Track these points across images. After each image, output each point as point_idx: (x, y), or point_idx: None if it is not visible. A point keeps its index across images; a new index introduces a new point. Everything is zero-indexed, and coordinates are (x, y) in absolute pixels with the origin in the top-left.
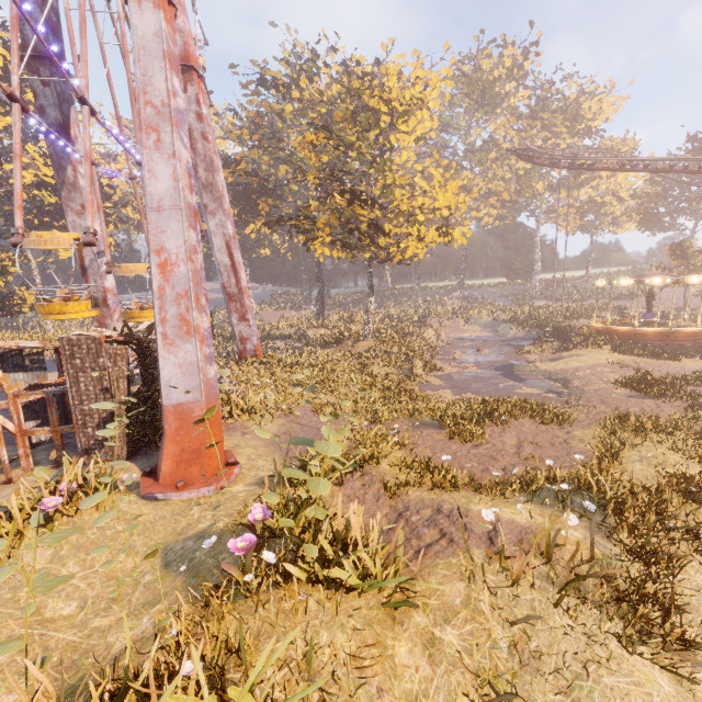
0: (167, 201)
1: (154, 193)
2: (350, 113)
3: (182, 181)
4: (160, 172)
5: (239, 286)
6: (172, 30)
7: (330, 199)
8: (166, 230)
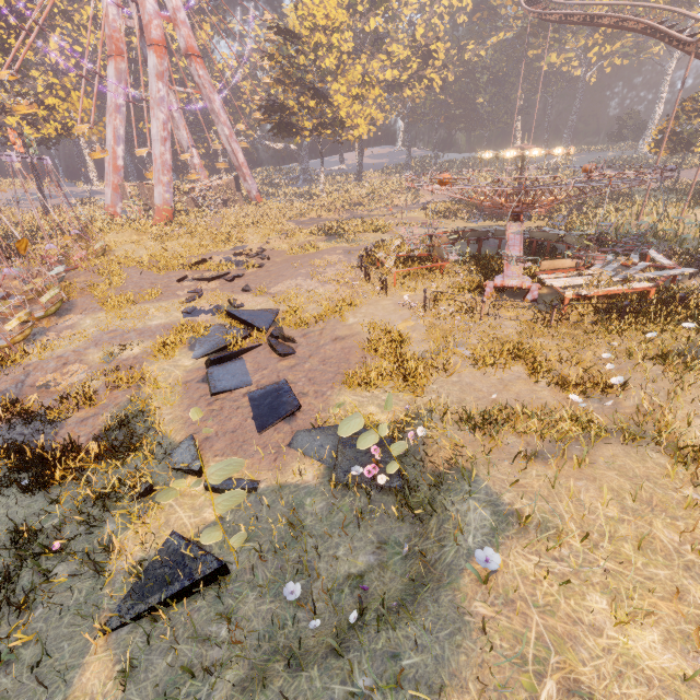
0: (156, 137)
1: (153, 134)
2: (276, 47)
3: (160, 128)
4: (155, 126)
5: (239, 162)
6: (161, 59)
7: (284, 103)
8: (156, 148)
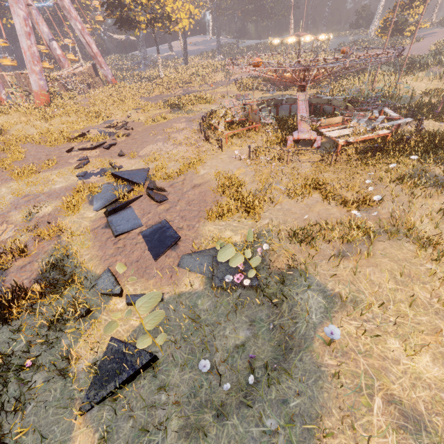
0: (20, 32)
1: (18, 29)
2: None
3: (22, 24)
4: (17, 22)
5: (93, 52)
6: None
7: (121, 0)
8: (22, 42)
